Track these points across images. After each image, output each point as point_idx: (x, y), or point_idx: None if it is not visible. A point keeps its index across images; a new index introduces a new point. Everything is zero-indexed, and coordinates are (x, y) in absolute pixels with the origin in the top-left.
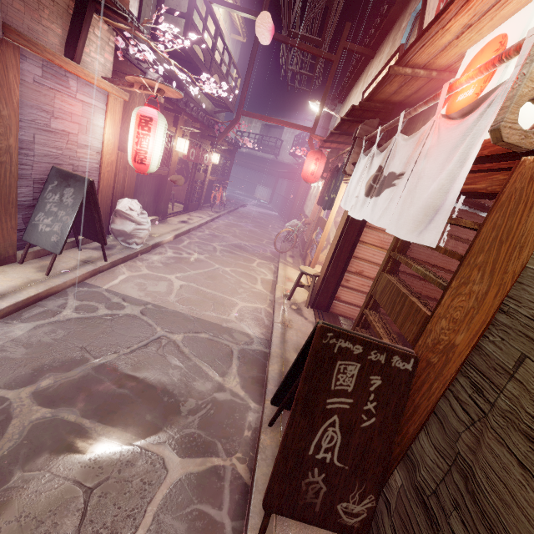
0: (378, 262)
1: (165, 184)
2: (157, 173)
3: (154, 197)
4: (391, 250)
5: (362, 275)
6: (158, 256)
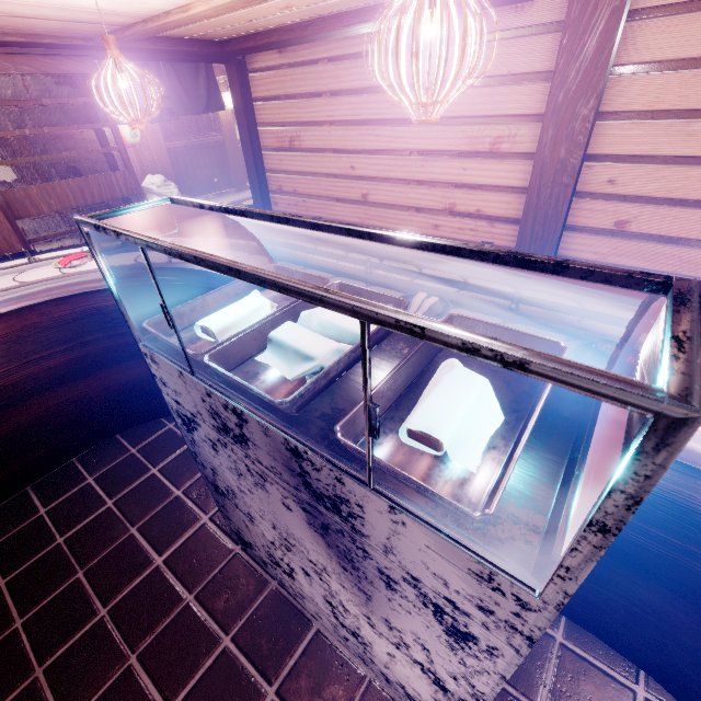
0: (288, 169)
1: (226, 152)
2: (204, 142)
3: (221, 169)
4: (100, 147)
5: (283, 192)
6: (190, 223)
